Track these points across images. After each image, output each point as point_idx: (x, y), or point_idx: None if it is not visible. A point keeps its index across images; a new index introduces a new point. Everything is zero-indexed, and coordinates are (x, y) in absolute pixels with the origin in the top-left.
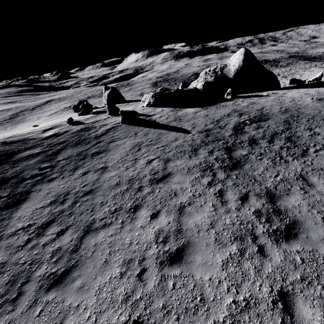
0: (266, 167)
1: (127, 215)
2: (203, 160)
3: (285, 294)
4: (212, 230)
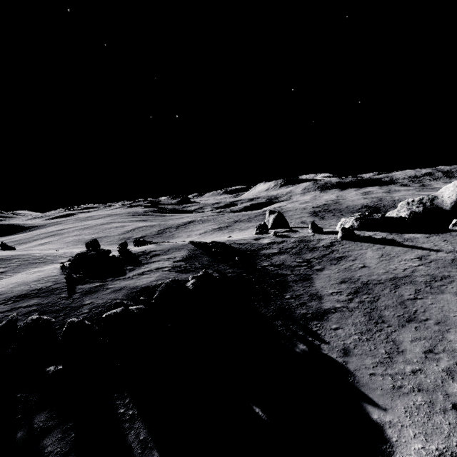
0: None
1: (433, 295)
2: None
3: None
4: None
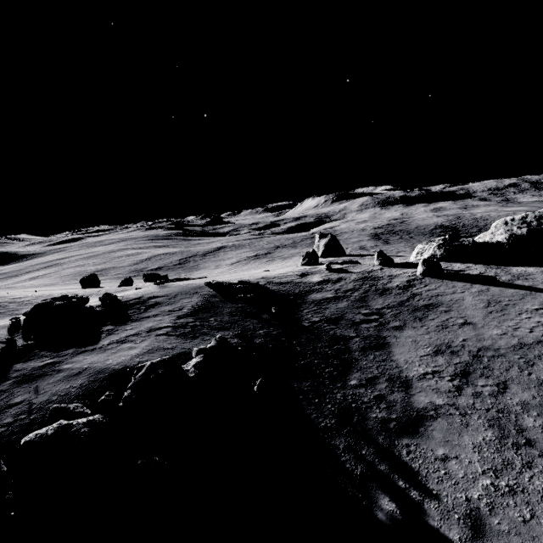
0: None
1: None
2: None
3: None
4: None
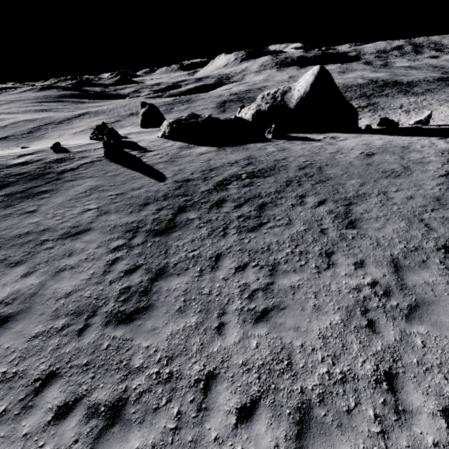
0: (194, 239)
1: (3, 269)
2: (140, 219)
3: (54, 375)
4: (63, 300)
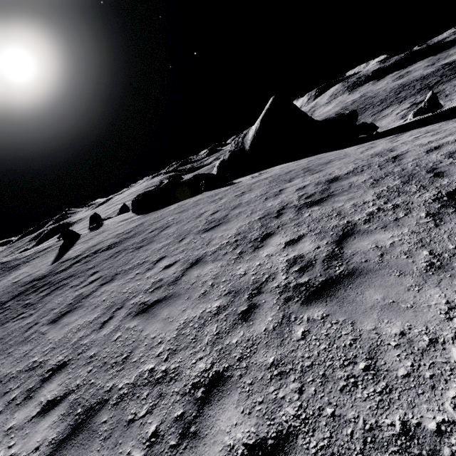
0: None
1: None
2: None
3: None
4: None
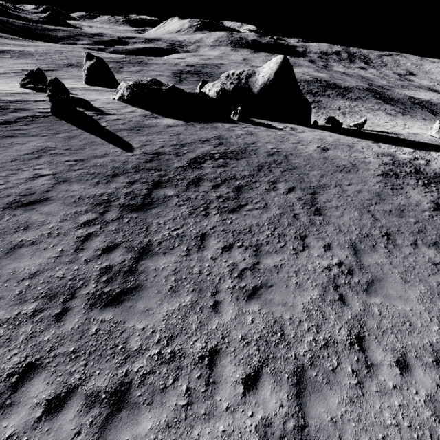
0: (176, 217)
1: None
2: (110, 191)
3: (35, 367)
4: (28, 281)
